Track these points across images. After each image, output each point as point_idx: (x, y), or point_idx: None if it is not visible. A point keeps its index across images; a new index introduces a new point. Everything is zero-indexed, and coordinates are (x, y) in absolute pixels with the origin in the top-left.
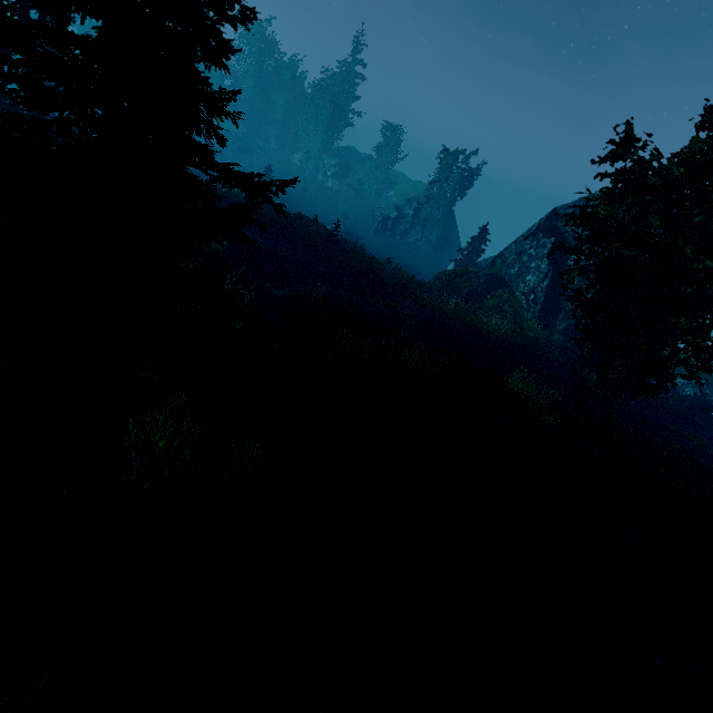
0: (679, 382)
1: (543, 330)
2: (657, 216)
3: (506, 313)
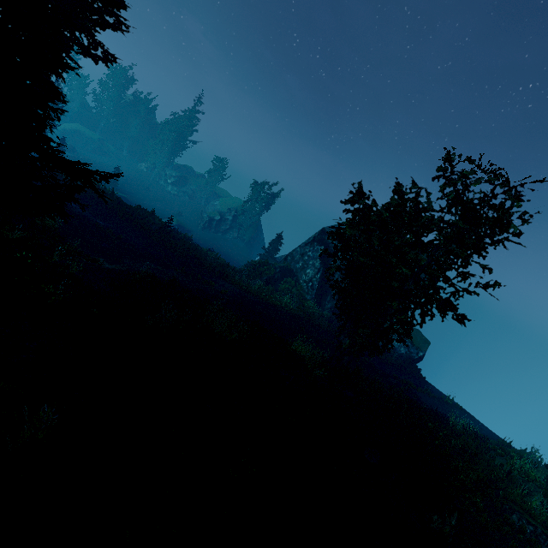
0: (397, 344)
1: (317, 307)
2: (377, 239)
3: (293, 294)
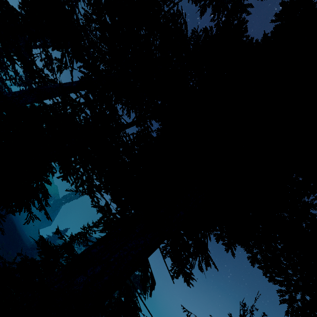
0: None
1: None
2: None
3: None
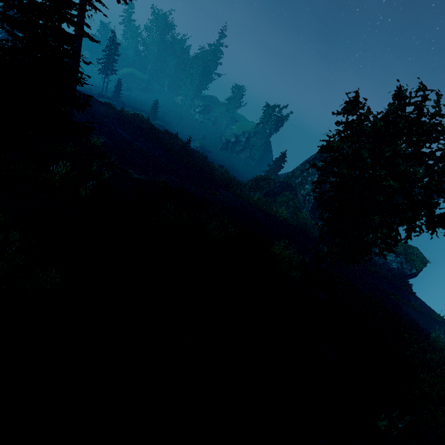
0: (389, 259)
1: (312, 219)
2: (368, 151)
3: (290, 206)
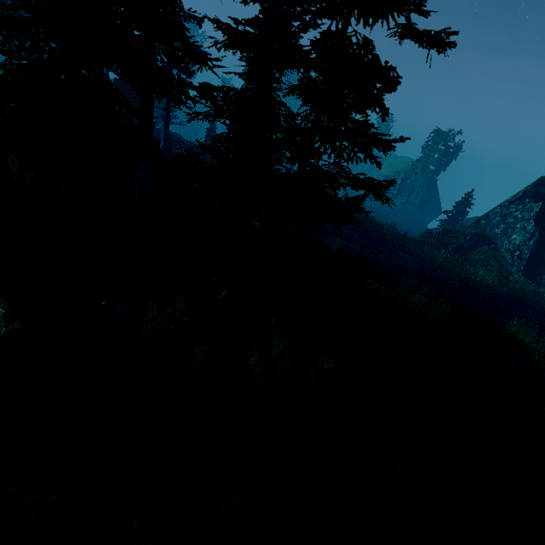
0: None
1: (527, 282)
2: None
3: (491, 266)
